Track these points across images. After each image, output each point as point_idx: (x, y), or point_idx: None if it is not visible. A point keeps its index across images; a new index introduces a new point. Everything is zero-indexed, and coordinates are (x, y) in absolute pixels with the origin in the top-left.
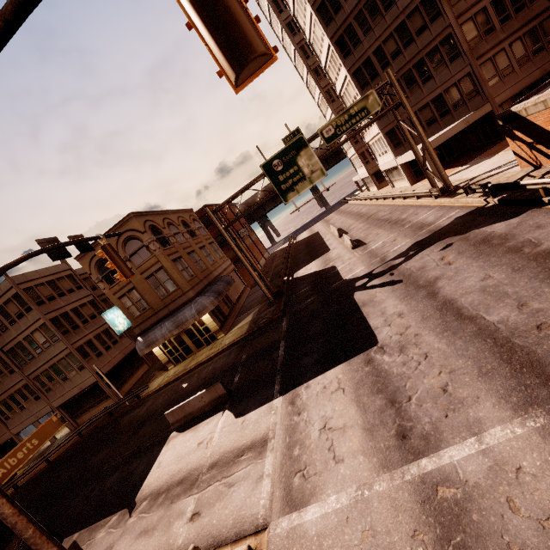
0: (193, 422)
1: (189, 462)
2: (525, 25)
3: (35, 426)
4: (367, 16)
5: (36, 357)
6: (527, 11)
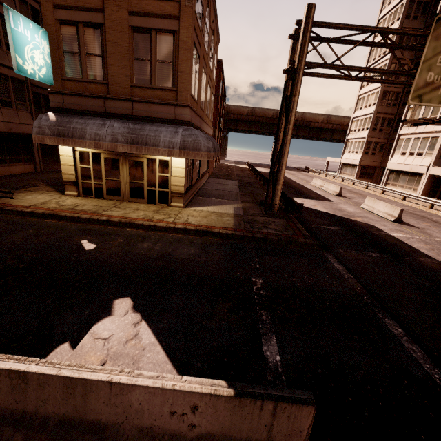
0: None
1: None
2: None
3: None
4: None
5: None
6: None
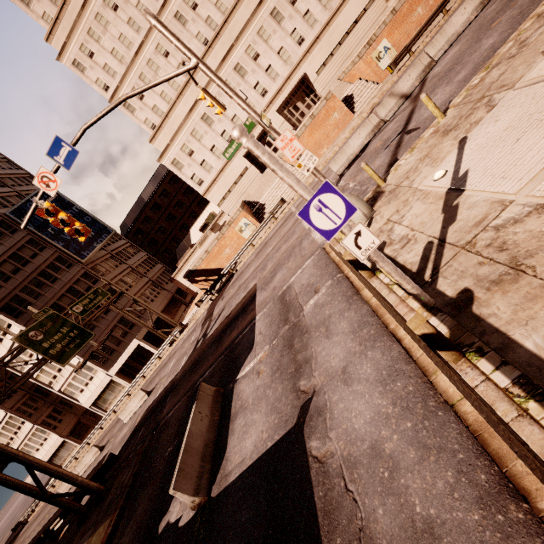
0: (221, 440)
1: (274, 361)
2: (145, 285)
3: None
4: (34, 288)
5: None
6: (142, 281)
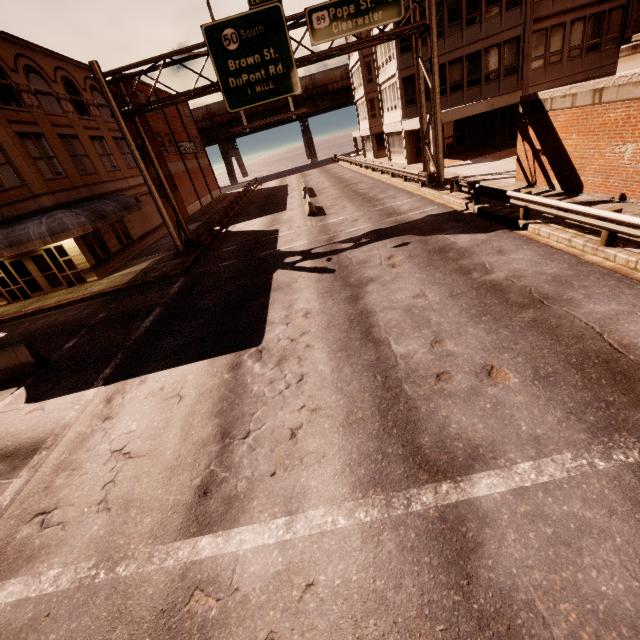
0: None
1: None
2: (597, 3)
3: None
4: None
5: None
6: None
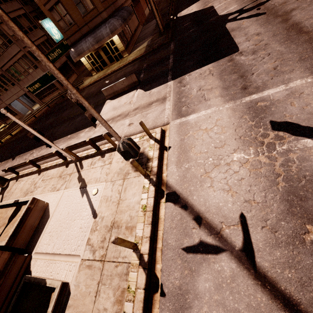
0: (118, 95)
1: (121, 109)
2: None
3: (18, 101)
4: None
5: (1, 55)
6: None
